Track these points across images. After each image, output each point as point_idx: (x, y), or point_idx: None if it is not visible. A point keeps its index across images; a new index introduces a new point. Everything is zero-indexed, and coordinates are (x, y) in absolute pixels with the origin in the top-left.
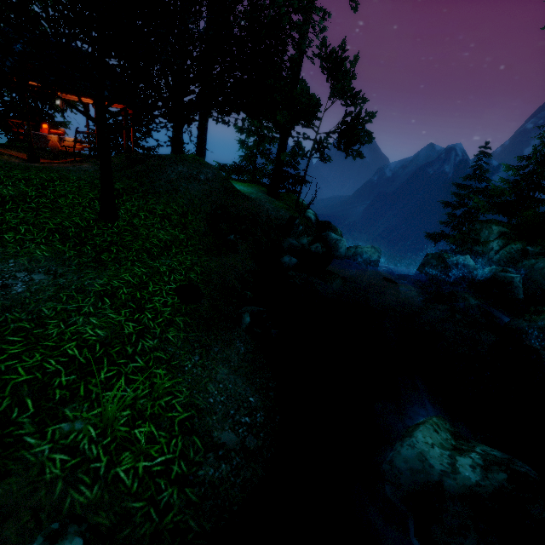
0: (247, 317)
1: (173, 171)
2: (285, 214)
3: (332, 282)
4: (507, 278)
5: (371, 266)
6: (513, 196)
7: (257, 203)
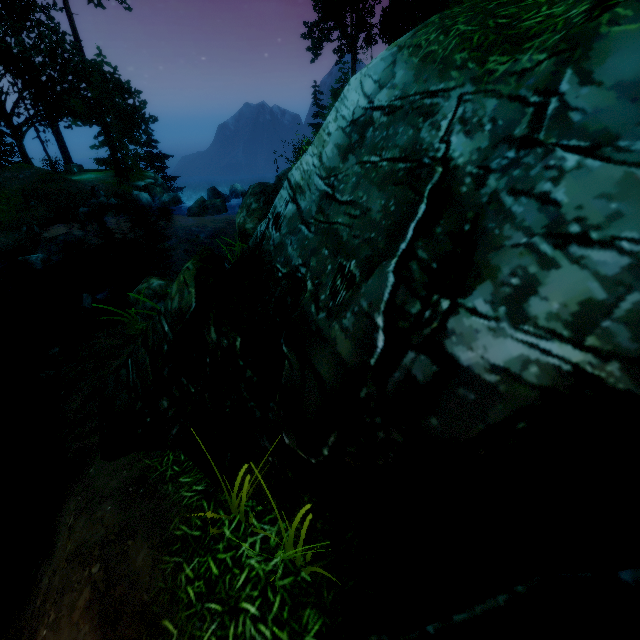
0: (25, 228)
1: (1, 177)
2: (102, 186)
3: (107, 215)
4: None
5: (168, 206)
6: None
7: (76, 184)
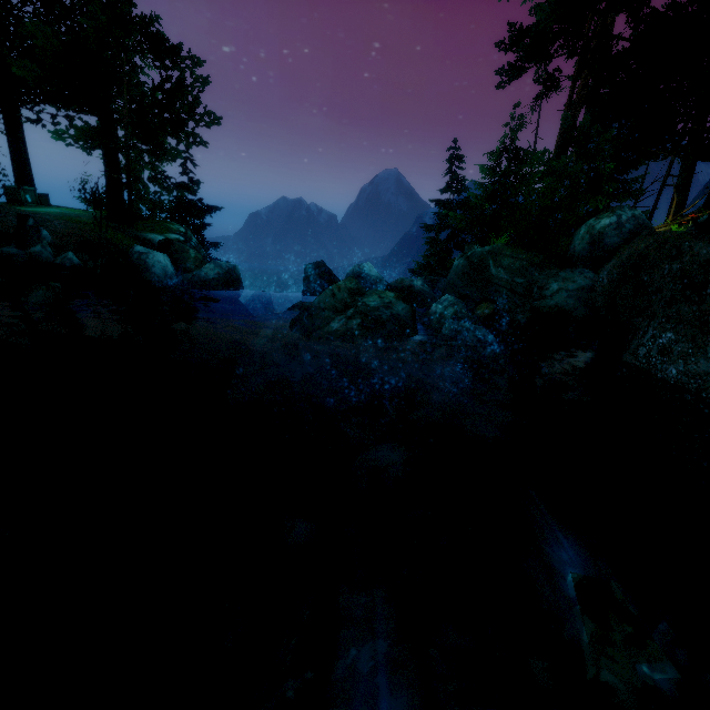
0: None
1: None
2: (59, 224)
3: (28, 295)
4: (406, 281)
5: (211, 289)
6: (491, 203)
7: None
